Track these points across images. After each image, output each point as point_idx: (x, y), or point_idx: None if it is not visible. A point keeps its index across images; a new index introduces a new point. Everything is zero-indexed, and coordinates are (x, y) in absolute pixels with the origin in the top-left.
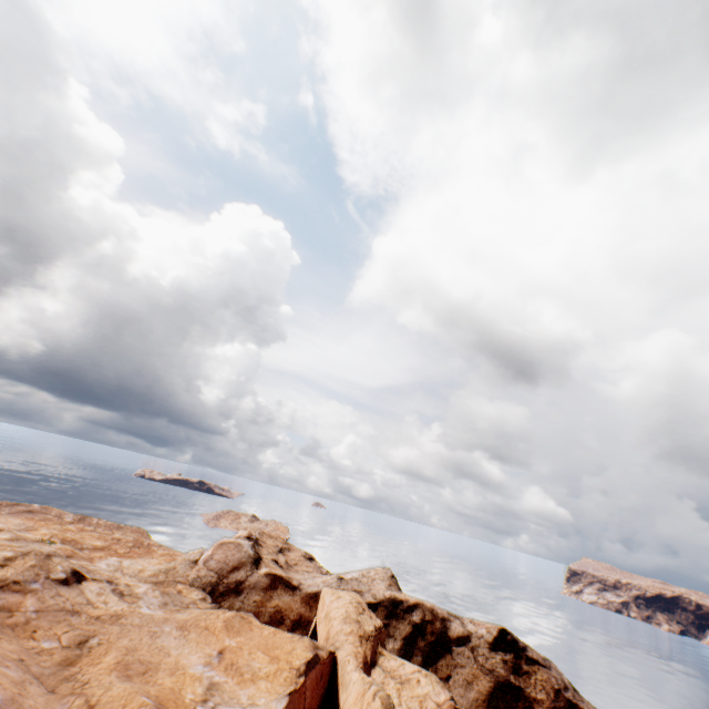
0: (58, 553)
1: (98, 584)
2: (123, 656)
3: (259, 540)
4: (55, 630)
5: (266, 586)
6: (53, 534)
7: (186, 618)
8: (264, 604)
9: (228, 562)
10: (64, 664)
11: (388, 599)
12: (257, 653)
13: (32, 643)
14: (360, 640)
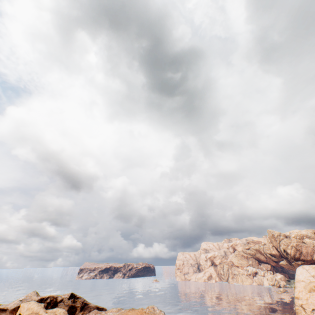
0: None
1: None
2: None
3: None
4: None
5: None
6: None
7: None
8: None
9: None
10: None
11: (40, 299)
12: None
13: None
14: (44, 308)
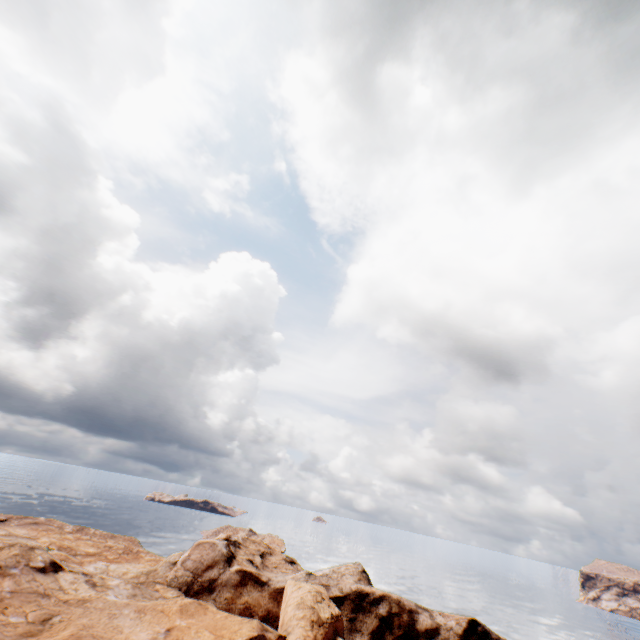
0: (42, 547)
1: (73, 574)
2: (78, 630)
3: (241, 544)
4: (25, 608)
5: (236, 583)
6: (52, 542)
7: (146, 604)
8: (234, 601)
9: (203, 561)
10: (25, 635)
11: (354, 592)
12: (204, 632)
13: (2, 616)
14: (311, 625)
